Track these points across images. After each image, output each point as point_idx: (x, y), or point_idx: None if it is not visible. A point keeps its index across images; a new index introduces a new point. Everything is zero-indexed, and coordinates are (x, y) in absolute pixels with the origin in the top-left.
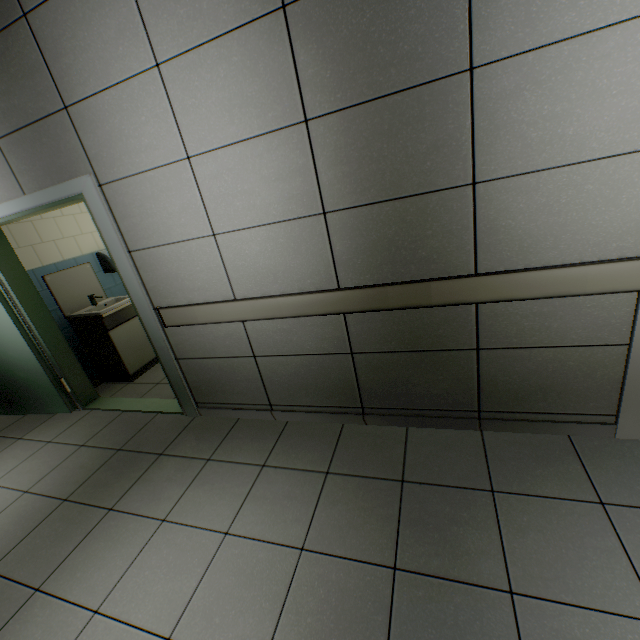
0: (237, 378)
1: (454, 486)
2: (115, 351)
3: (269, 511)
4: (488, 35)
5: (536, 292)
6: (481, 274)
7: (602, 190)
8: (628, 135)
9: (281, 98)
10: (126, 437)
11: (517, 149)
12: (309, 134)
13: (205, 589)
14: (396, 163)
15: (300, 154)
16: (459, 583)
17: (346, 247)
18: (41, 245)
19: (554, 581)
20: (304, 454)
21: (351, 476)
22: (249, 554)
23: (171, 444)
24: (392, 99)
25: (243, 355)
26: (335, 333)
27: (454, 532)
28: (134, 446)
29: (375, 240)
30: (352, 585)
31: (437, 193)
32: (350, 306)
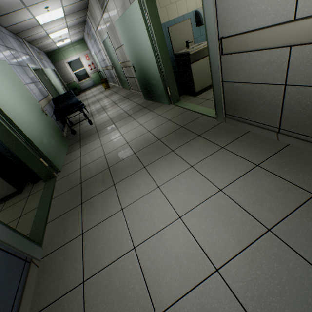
0: (260, 102)
1: None
2: (191, 77)
3: (251, 193)
4: None
5: None
6: None
7: None
8: None
9: None
10: (186, 122)
11: None
12: None
13: (201, 209)
14: None
15: None
16: None
17: None
18: (169, 6)
19: None
20: (295, 172)
21: None
22: (230, 208)
23: (205, 132)
24: None
25: (274, 83)
26: None
27: None
28: (188, 127)
29: None
30: (306, 283)
31: None
32: None
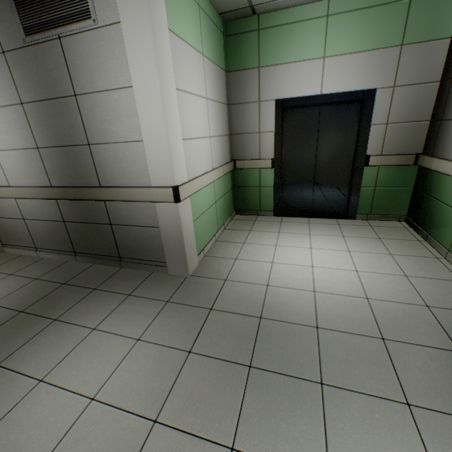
0: (19, 231)
1: (83, 286)
2: None
3: None
4: (78, 83)
5: (120, 198)
6: (99, 187)
7: (132, 155)
8: (133, 134)
9: (11, 91)
10: None
11: (100, 132)
12: (25, 110)
13: None
14: (60, 130)
15: (23, 118)
16: (40, 316)
17: (50, 166)
18: None
19: (76, 317)
20: (35, 271)
21: (45, 281)
22: None
23: None
24: (52, 101)
25: (19, 218)
26: (55, 210)
27: (61, 301)
28: None
29: (60, 164)
30: None
31: (78, 146)
32: (55, 196)
